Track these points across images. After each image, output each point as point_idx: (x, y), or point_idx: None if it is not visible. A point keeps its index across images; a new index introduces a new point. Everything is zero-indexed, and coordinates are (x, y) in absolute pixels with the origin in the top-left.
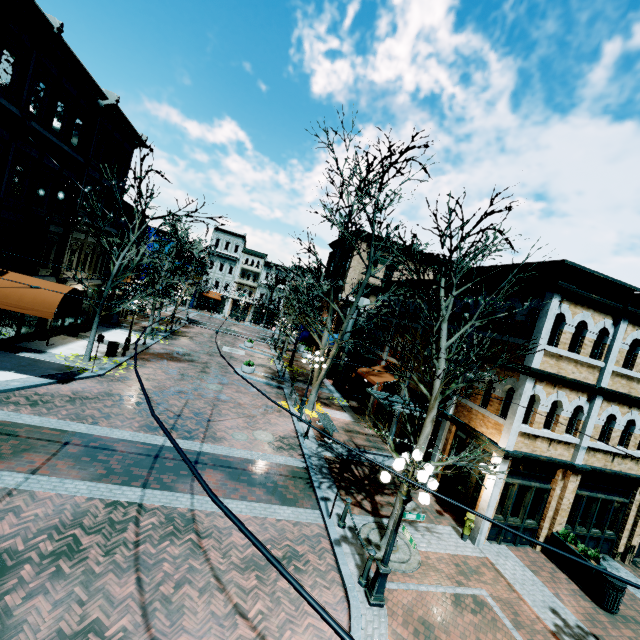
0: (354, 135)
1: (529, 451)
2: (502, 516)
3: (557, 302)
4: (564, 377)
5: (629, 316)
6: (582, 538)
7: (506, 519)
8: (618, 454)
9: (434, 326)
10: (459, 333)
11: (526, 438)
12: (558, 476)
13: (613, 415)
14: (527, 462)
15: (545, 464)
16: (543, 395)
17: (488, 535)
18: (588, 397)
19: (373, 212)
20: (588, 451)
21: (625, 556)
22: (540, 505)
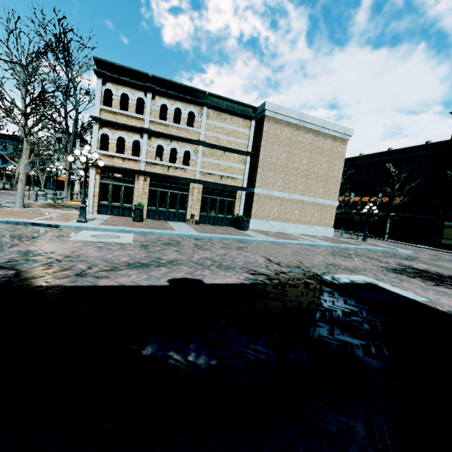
0: (47, 22)
1: (111, 164)
2: (108, 202)
3: (100, 81)
4: (117, 122)
5: (151, 90)
6: (165, 214)
7: (109, 202)
8: (171, 167)
9: (0, 84)
10: (25, 91)
11: (106, 157)
12: (135, 179)
13: (163, 146)
14: (112, 171)
15: (122, 171)
16: (110, 134)
17: (101, 212)
18: (141, 135)
19: (66, 70)
20: (150, 165)
21: (190, 220)
22: (132, 196)
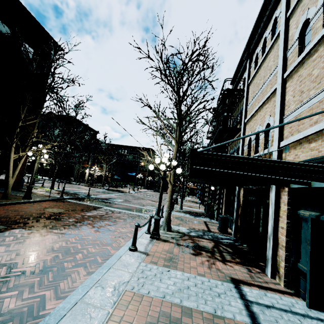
0: None
1: None
2: None
3: None
4: None
5: None
6: None
7: None
8: None
9: None
10: None
11: None
12: None
13: None
14: None
15: None
16: None
17: None
18: None
19: None
20: None
21: None
22: None
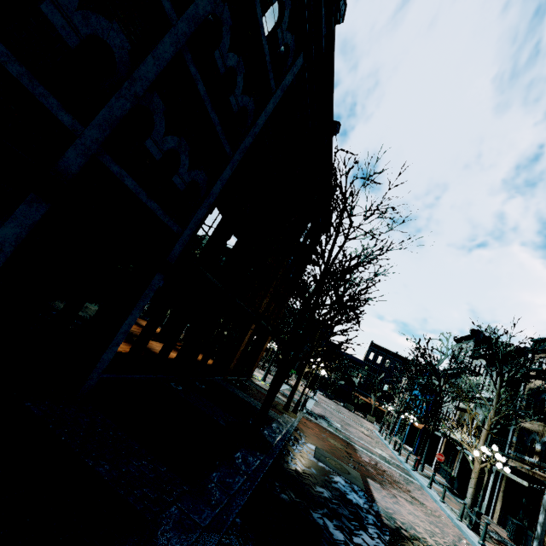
0: None
1: None
2: None
3: None
4: None
5: None
6: None
7: None
8: None
9: None
10: None
11: None
12: None
13: None
14: None
15: None
16: None
17: None
18: None
19: None
20: None
21: None
22: None
